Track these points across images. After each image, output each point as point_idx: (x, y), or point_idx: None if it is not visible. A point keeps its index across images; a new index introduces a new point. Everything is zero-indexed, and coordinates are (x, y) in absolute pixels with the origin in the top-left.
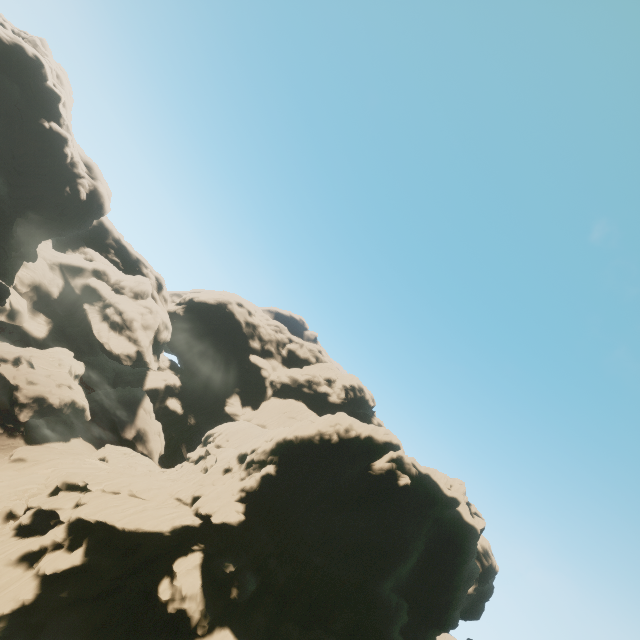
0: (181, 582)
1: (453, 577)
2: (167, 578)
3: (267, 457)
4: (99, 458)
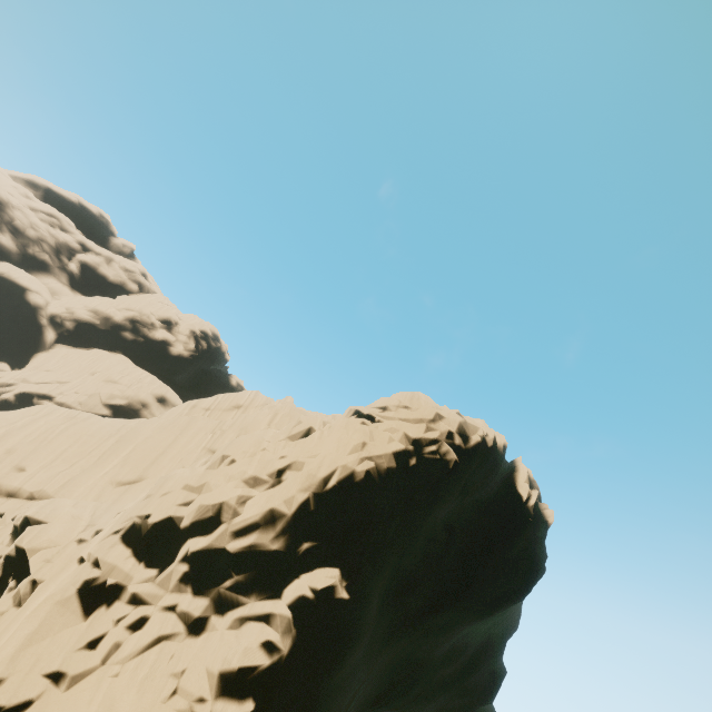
0: None
1: None
2: None
3: (292, 544)
4: None
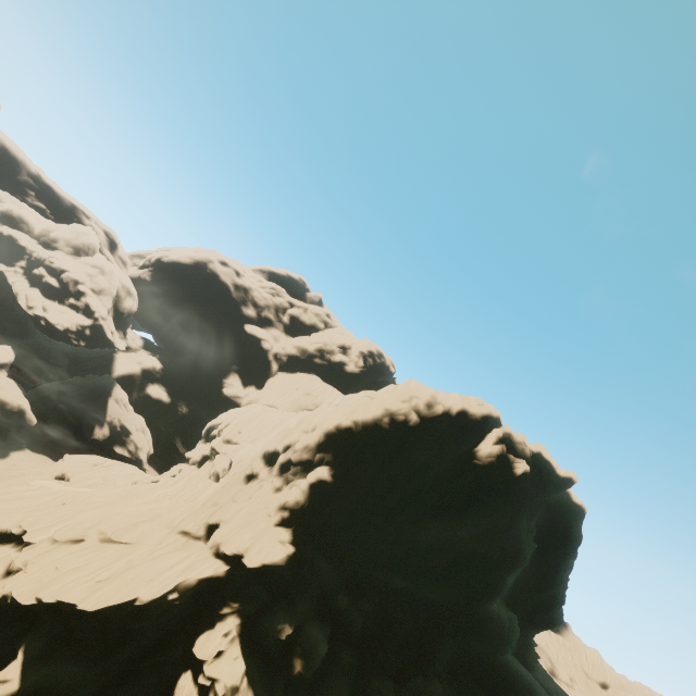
0: (212, 678)
1: (558, 569)
2: (186, 673)
3: (313, 455)
4: (55, 476)
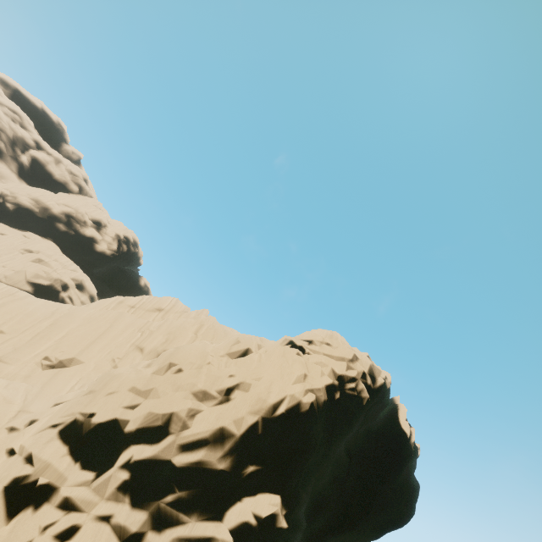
0: None
1: None
2: None
3: (237, 465)
4: None
